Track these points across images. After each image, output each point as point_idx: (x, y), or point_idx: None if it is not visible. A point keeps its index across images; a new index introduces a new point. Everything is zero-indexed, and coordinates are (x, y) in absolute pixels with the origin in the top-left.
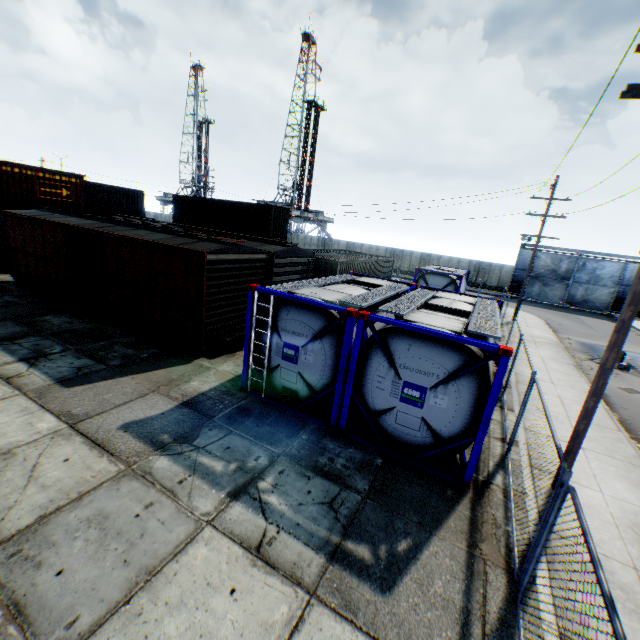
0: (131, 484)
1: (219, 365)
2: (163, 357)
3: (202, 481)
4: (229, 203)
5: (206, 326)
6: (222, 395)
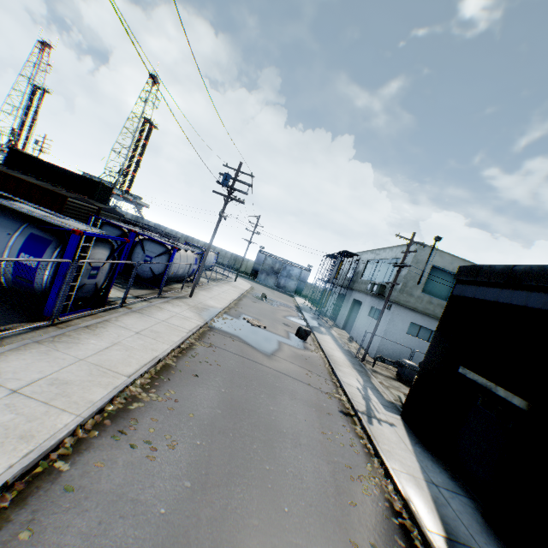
0: None
1: None
2: None
3: None
4: (65, 170)
5: None
6: None
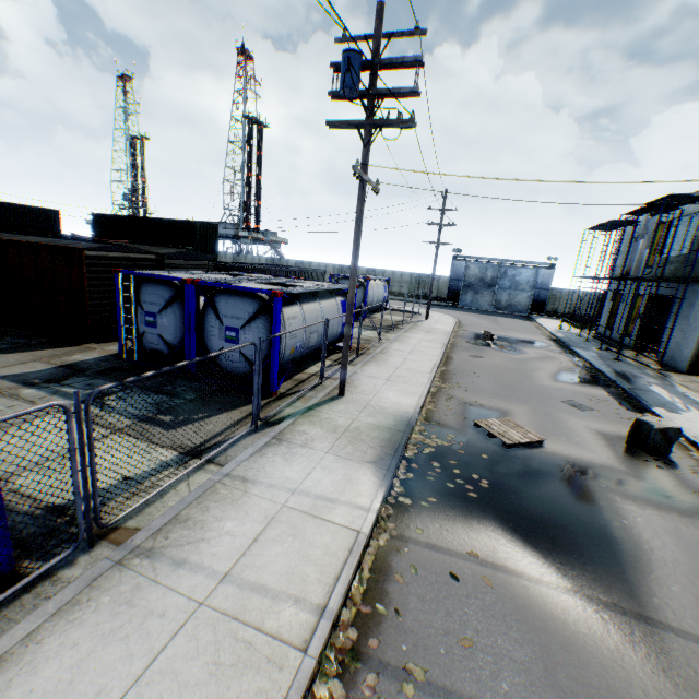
0: (0, 399)
1: (108, 347)
2: (54, 343)
3: (60, 397)
4: (153, 220)
5: (94, 314)
6: (101, 362)
